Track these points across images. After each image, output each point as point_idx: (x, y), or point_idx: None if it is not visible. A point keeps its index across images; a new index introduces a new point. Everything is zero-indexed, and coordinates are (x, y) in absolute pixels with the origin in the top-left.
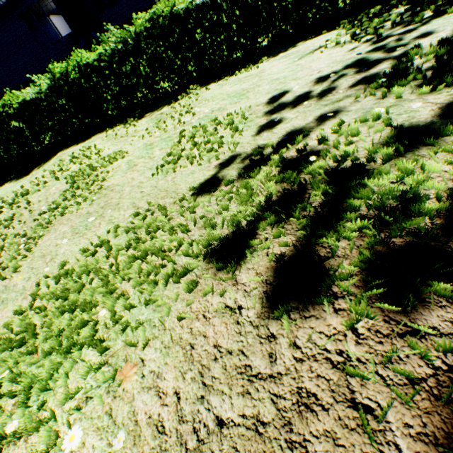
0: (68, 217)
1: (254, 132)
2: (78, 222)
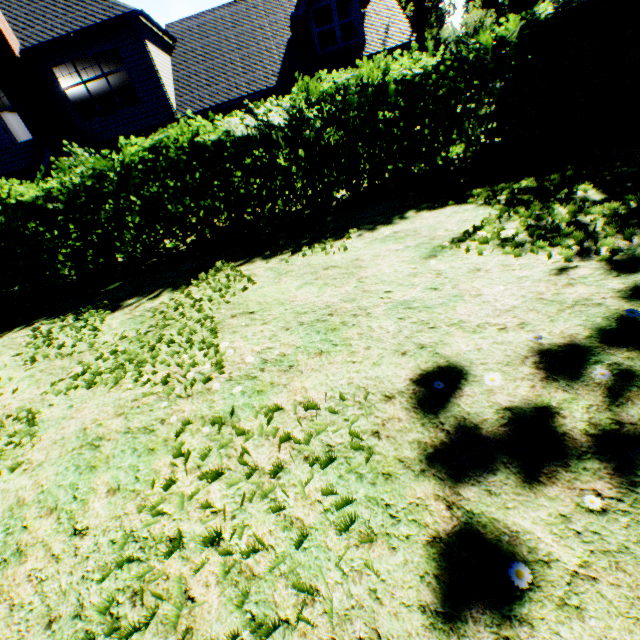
0: None
1: (425, 578)
2: None
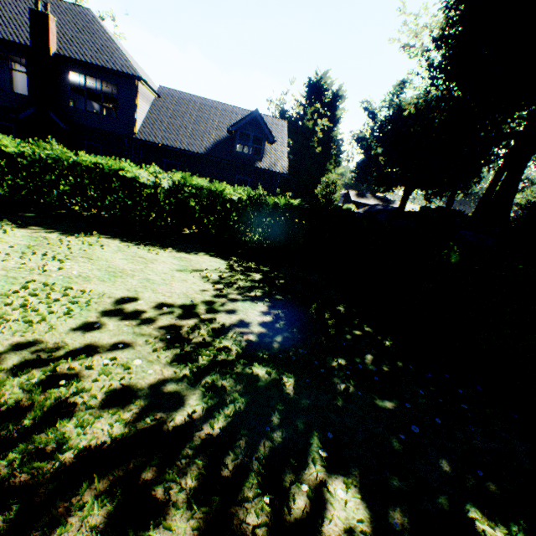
0: None
1: (77, 324)
2: None
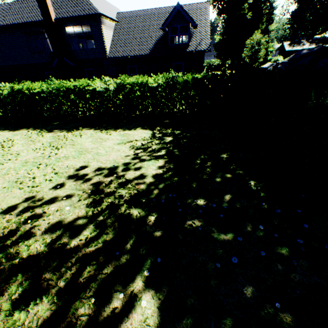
0: None
1: (52, 186)
2: None
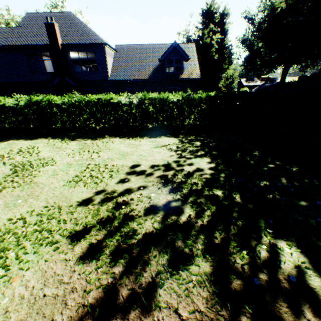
0: (4, 194)
1: (117, 181)
2: (10, 200)
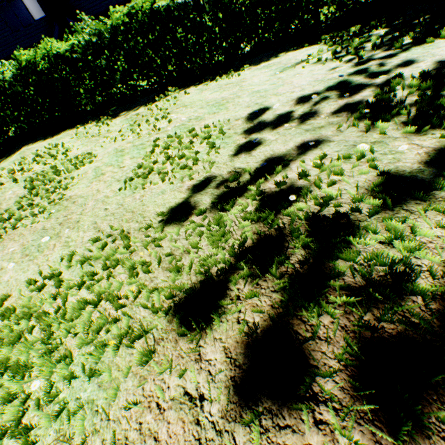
0: (20, 231)
1: (231, 150)
2: (31, 240)
